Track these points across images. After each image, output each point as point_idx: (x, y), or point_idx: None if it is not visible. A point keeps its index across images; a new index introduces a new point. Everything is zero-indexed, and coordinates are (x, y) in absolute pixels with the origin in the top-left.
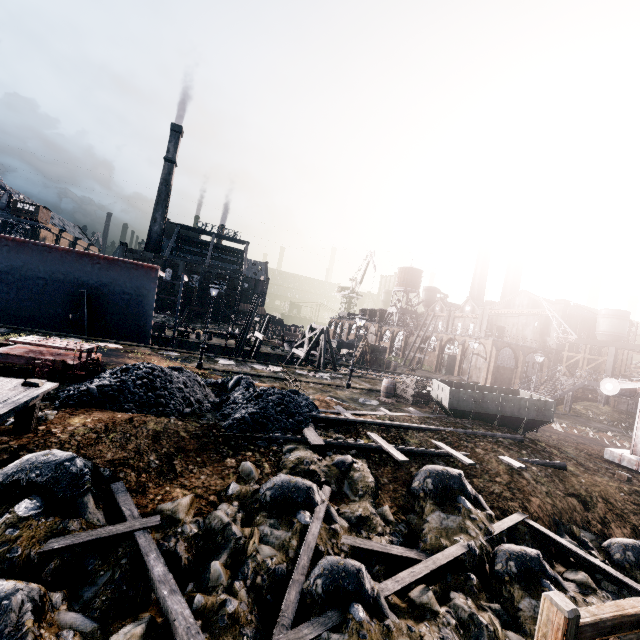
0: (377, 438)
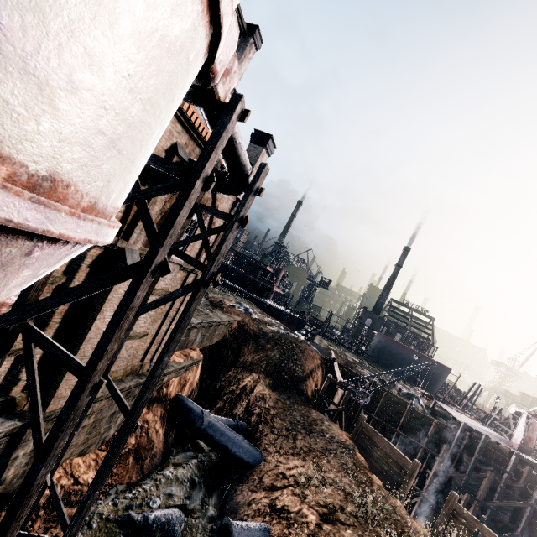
0: None
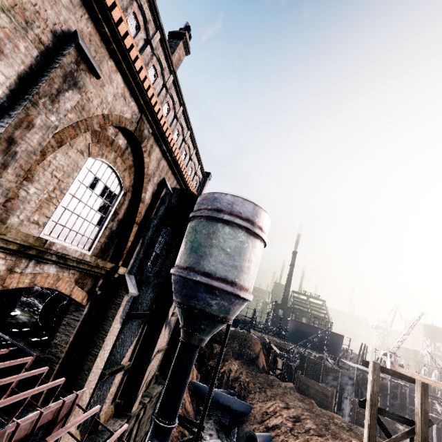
0: None
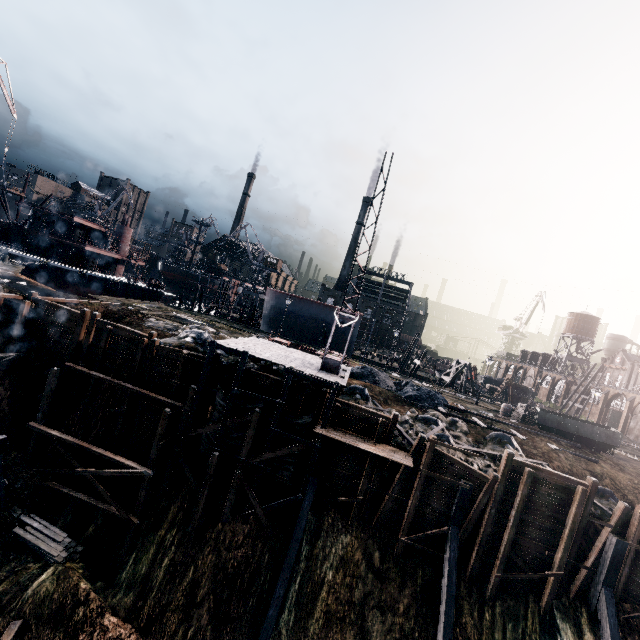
0: (476, 419)
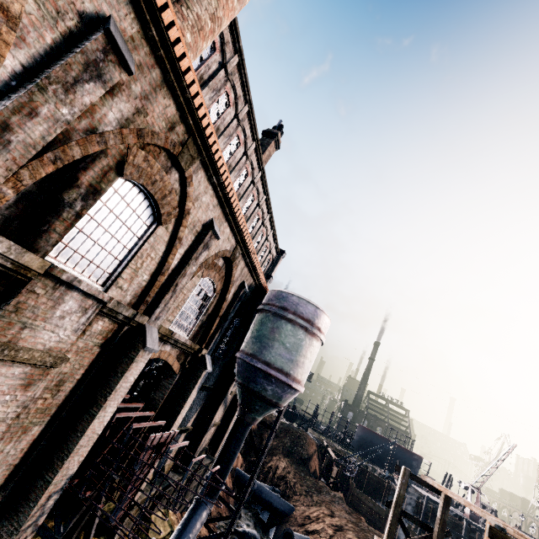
0: None
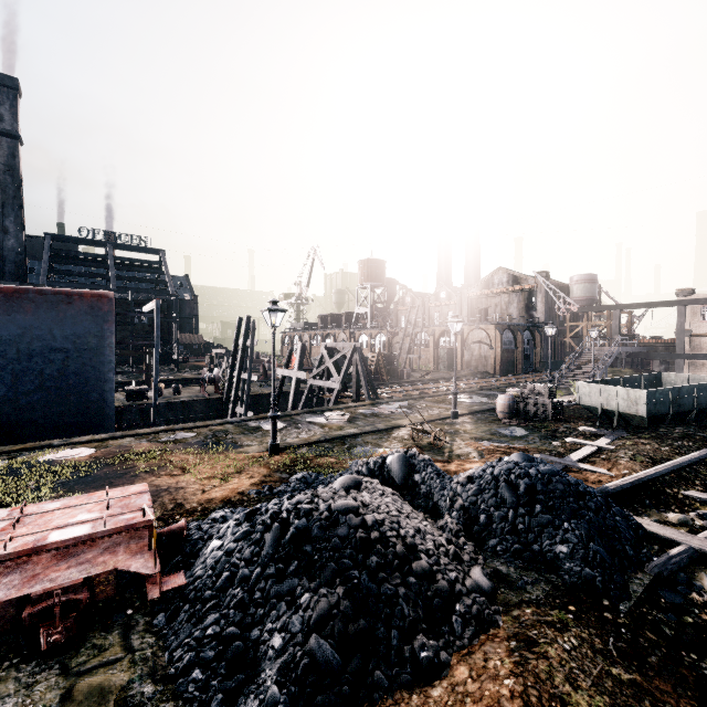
0: None
